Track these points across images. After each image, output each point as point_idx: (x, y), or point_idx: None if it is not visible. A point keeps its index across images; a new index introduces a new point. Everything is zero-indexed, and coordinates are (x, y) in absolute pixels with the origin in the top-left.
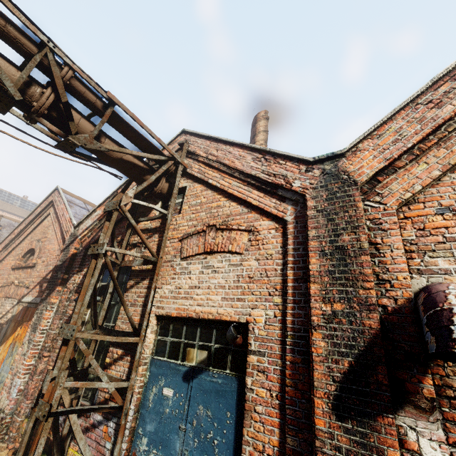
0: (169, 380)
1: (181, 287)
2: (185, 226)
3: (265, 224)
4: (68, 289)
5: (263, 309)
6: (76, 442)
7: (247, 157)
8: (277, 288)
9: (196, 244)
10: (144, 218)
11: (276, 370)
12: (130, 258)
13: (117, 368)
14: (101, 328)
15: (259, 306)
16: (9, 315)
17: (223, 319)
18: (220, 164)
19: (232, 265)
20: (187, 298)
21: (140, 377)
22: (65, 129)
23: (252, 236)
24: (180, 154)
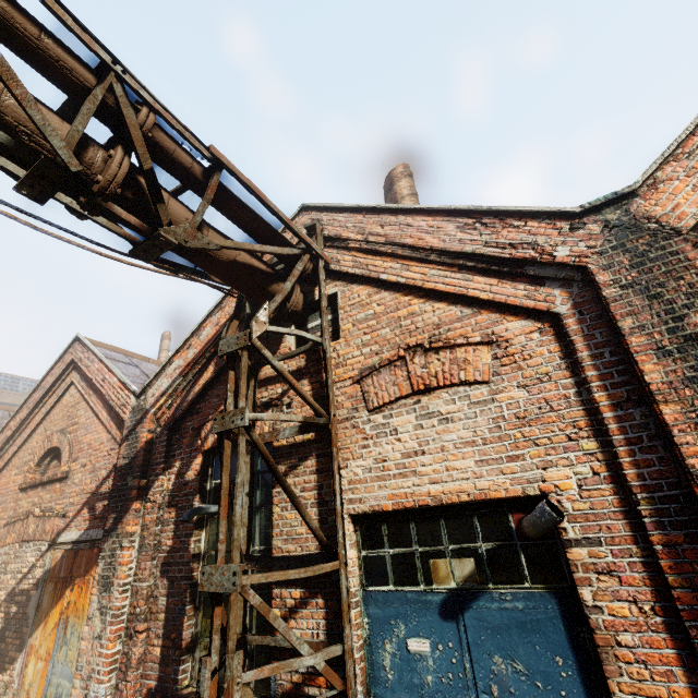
0: (414, 623)
1: (386, 458)
2: (358, 356)
3: (515, 326)
4: (153, 504)
5: (567, 466)
6: None
7: (446, 227)
8: (581, 426)
9: (391, 381)
10: (276, 357)
11: (635, 565)
12: (264, 429)
13: (302, 624)
14: (249, 558)
15: (557, 461)
16: (38, 573)
17: (492, 497)
18: (395, 247)
19: (477, 404)
20: (405, 476)
21: (355, 631)
22: (147, 219)
23: (498, 349)
24: (315, 242)
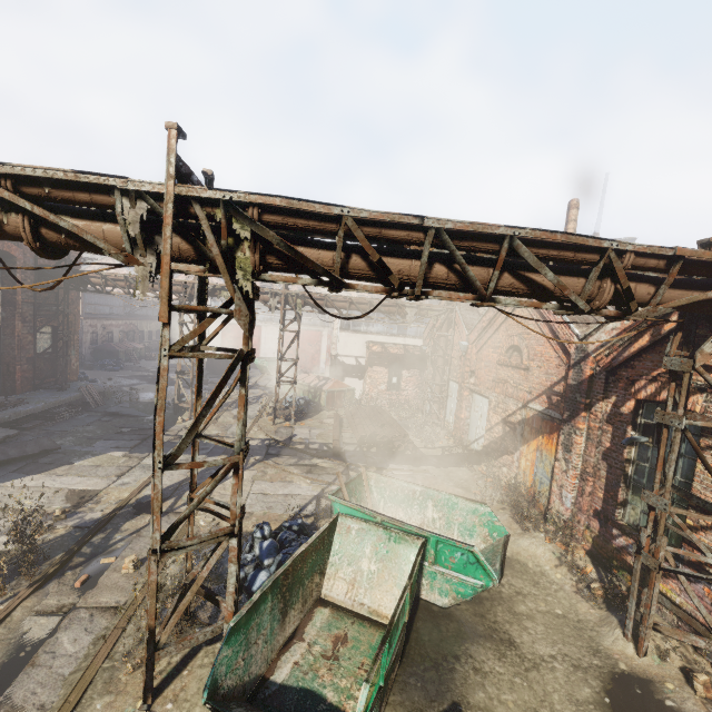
0: None
1: None
2: None
3: None
4: (595, 417)
5: None
6: (688, 597)
7: None
8: None
9: None
10: None
11: None
12: (695, 407)
13: (710, 538)
14: (672, 486)
15: None
16: (518, 417)
17: None
18: None
19: None
20: None
21: None
22: (619, 304)
23: None
24: None
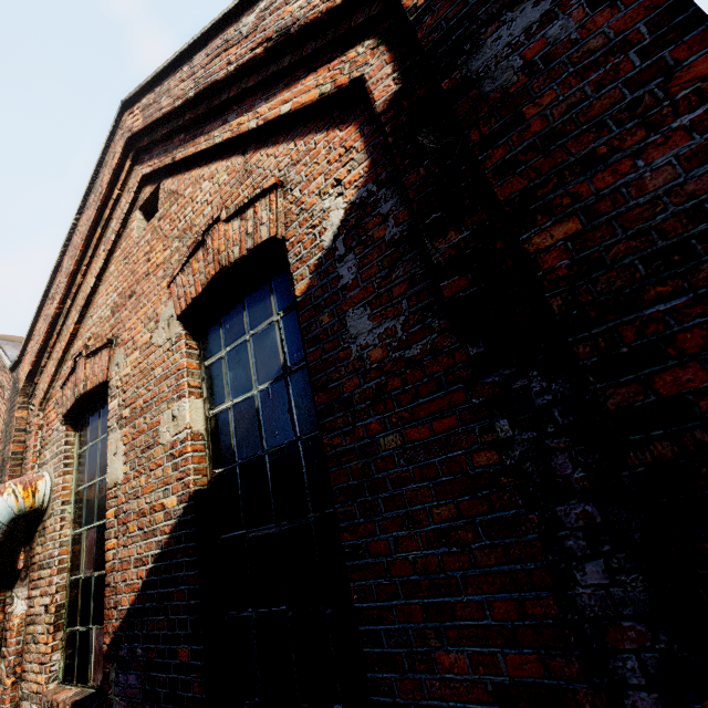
0: None
1: None
2: None
3: None
4: None
5: None
6: None
7: None
8: None
9: None
10: None
11: None
12: None
13: None
14: None
15: None
16: None
17: None
18: None
19: None
20: None
21: None
22: None
23: None
24: None
